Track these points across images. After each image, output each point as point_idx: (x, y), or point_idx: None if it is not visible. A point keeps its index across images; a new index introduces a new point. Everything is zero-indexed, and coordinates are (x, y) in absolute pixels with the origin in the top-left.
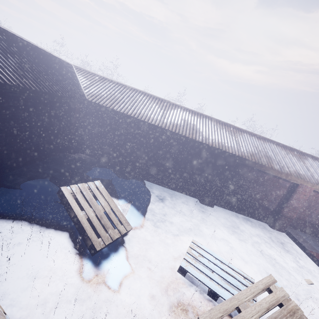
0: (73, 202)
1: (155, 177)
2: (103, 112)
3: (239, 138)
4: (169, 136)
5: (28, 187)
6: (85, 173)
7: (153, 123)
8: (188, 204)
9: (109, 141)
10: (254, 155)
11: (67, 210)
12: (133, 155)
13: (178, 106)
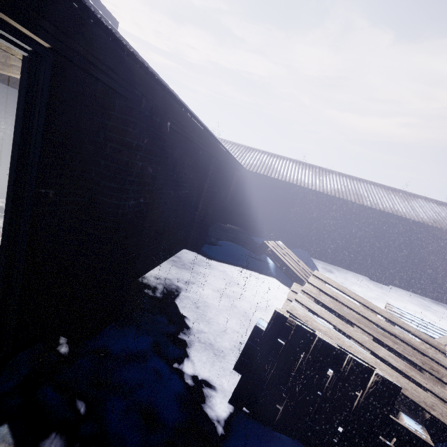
0: (277, 253)
1: (312, 249)
2: (257, 181)
3: (414, 203)
4: (330, 203)
5: (225, 244)
6: (250, 240)
7: (314, 189)
8: (359, 279)
9: (261, 211)
10: (438, 222)
11: (272, 260)
12: (290, 224)
13: (332, 172)
